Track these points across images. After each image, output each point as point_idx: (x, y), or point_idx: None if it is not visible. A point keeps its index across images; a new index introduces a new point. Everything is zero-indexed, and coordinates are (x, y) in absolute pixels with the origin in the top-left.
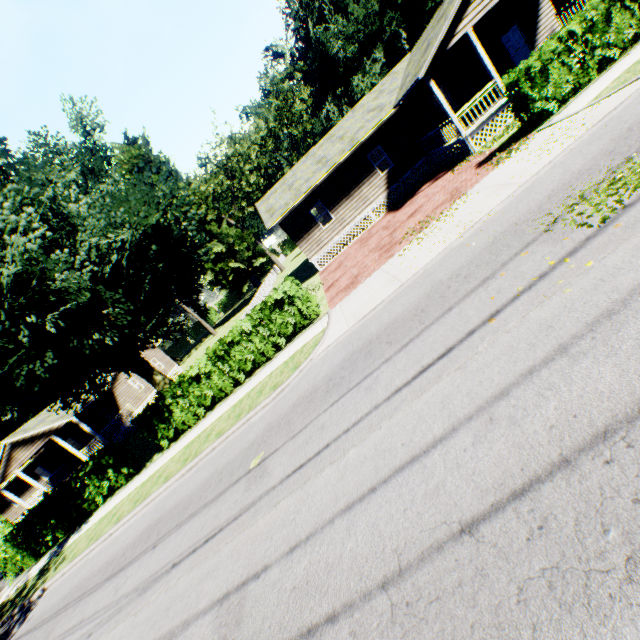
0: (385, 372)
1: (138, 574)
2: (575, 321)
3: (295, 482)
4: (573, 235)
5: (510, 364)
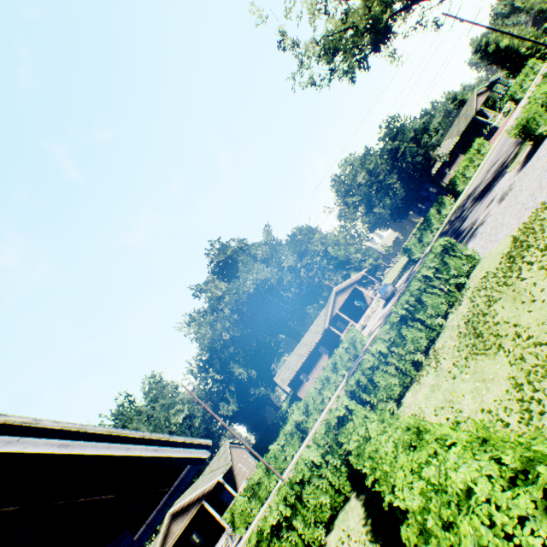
0: None
1: None
2: None
3: None
4: None
5: None
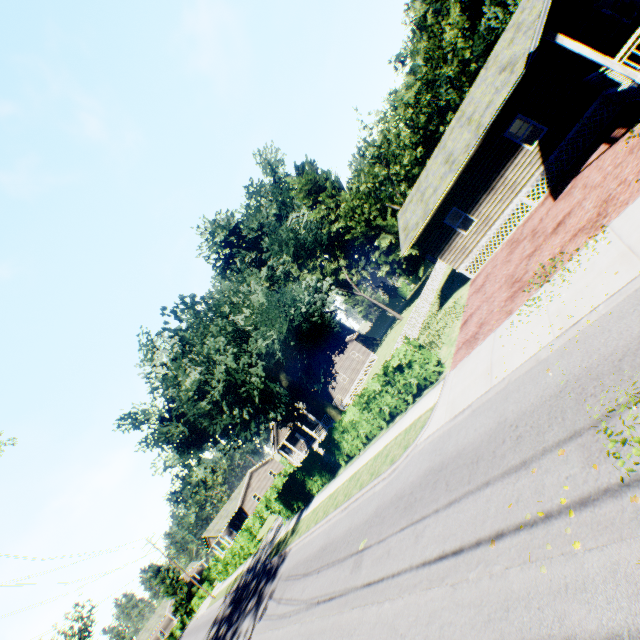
0: (429, 527)
1: (309, 589)
2: (519, 626)
3: (363, 597)
4: (602, 467)
5: (469, 625)
